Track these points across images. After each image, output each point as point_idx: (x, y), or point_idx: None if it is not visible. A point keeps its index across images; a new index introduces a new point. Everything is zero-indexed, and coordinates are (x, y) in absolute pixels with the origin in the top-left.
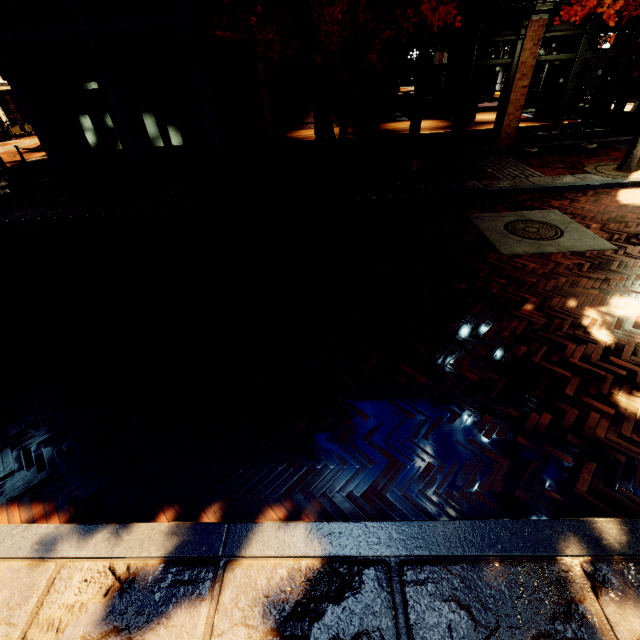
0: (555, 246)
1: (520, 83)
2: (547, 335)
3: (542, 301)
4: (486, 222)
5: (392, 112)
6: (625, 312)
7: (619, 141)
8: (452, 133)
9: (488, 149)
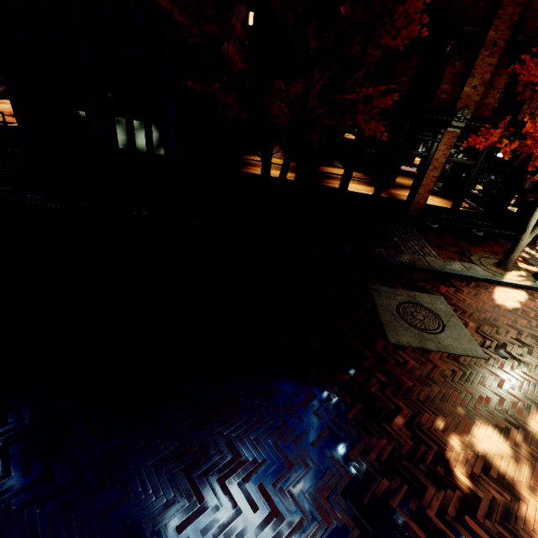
0: (435, 342)
1: (432, 173)
2: (411, 467)
3: (413, 414)
4: (382, 297)
5: (332, 159)
6: (486, 448)
7: (501, 234)
8: (373, 196)
9: (399, 215)
